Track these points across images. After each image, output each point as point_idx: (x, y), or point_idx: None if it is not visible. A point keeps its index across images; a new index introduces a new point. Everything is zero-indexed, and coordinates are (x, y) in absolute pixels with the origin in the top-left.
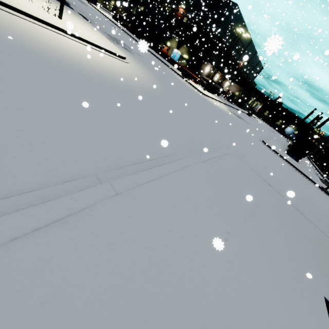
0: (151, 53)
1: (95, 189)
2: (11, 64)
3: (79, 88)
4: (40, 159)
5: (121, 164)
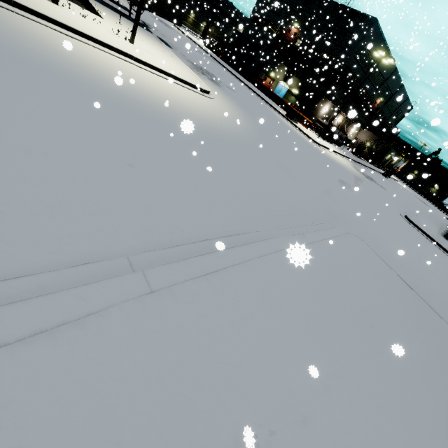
0: (248, 87)
1: (117, 282)
2: (52, 96)
3: (135, 130)
4: (51, 227)
5: (171, 242)
